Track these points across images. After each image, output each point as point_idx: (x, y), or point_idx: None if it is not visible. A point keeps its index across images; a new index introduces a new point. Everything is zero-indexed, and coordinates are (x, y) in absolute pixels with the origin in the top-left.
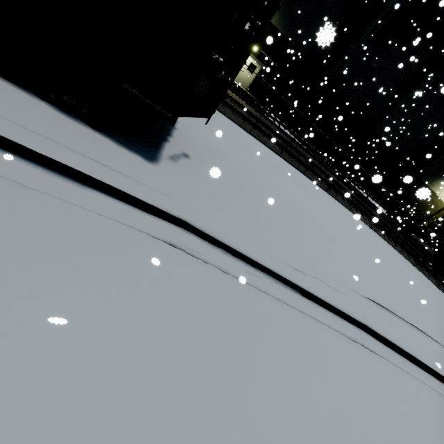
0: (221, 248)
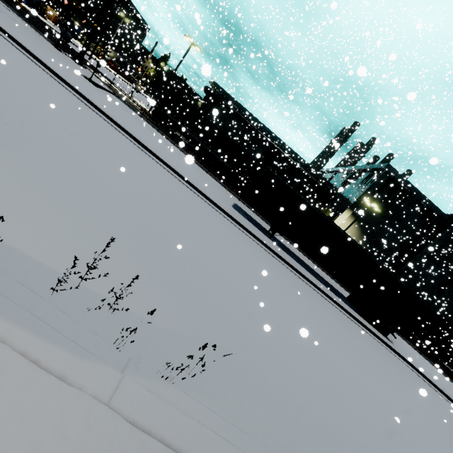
0: (421, 374)
